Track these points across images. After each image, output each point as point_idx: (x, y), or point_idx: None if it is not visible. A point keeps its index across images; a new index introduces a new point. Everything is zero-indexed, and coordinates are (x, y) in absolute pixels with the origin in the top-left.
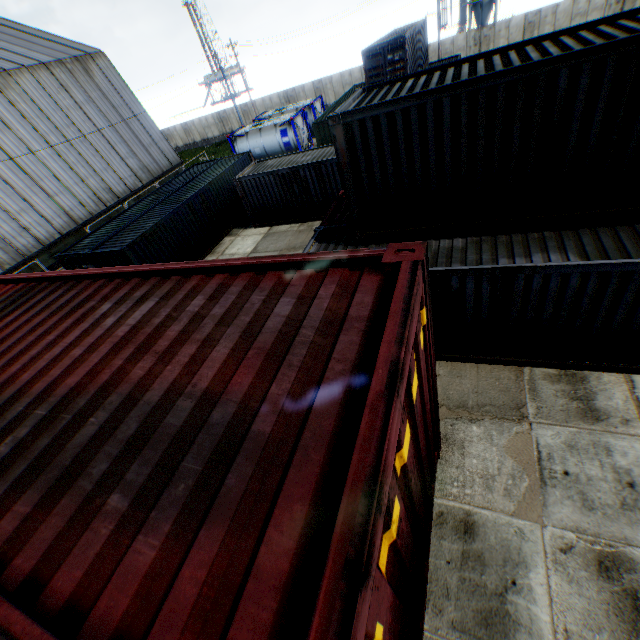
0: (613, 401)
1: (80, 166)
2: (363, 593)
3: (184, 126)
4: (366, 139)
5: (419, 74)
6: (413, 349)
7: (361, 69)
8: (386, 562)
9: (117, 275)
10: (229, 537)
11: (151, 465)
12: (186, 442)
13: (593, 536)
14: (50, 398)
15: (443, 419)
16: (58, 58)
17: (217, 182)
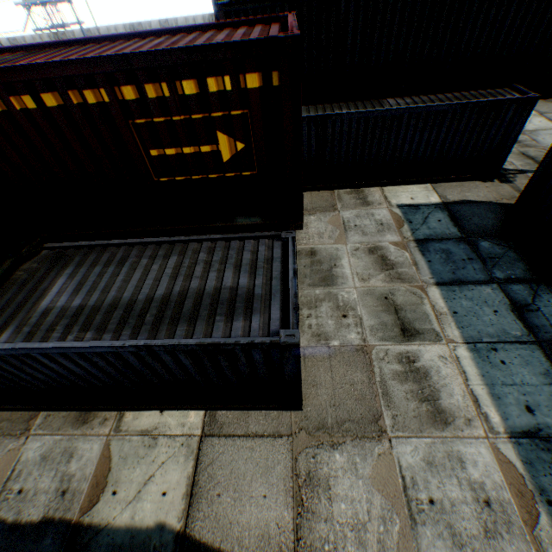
0: (375, 197)
1: None
2: None
3: (13, 41)
4: None
5: None
6: None
7: (203, 17)
8: None
9: (121, 38)
10: None
11: None
12: None
13: (367, 243)
14: None
15: None
16: None
17: None
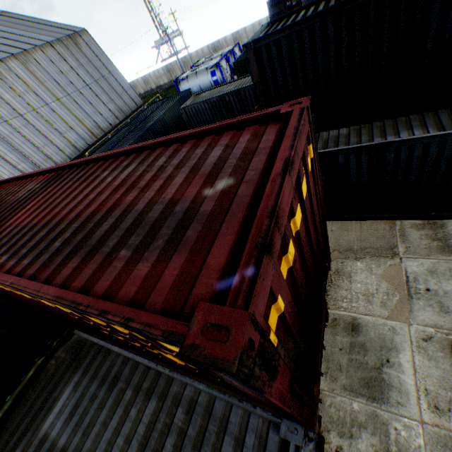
0: None
1: (78, 112)
2: (267, 260)
3: (143, 78)
4: (271, 59)
5: (309, 6)
6: (303, 166)
7: (267, 19)
8: (286, 278)
9: (110, 156)
10: (190, 256)
11: (142, 235)
12: (161, 223)
13: (447, 330)
14: (79, 219)
15: (335, 259)
16: (57, 38)
17: (169, 113)
